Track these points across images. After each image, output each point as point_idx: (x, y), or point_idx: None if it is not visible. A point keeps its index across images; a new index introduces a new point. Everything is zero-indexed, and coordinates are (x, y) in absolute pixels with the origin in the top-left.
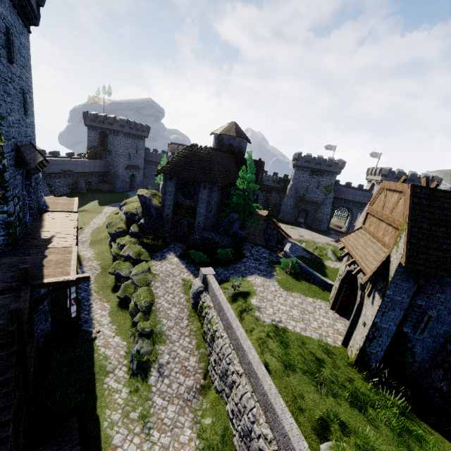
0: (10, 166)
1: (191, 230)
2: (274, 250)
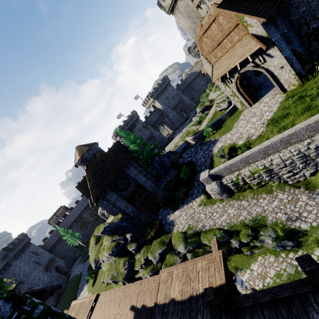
0: None
1: (154, 196)
2: (189, 146)
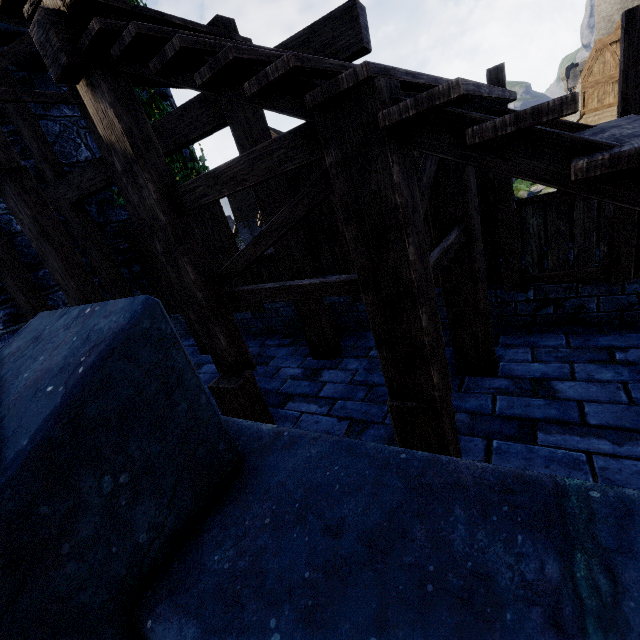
0: None
1: None
2: None
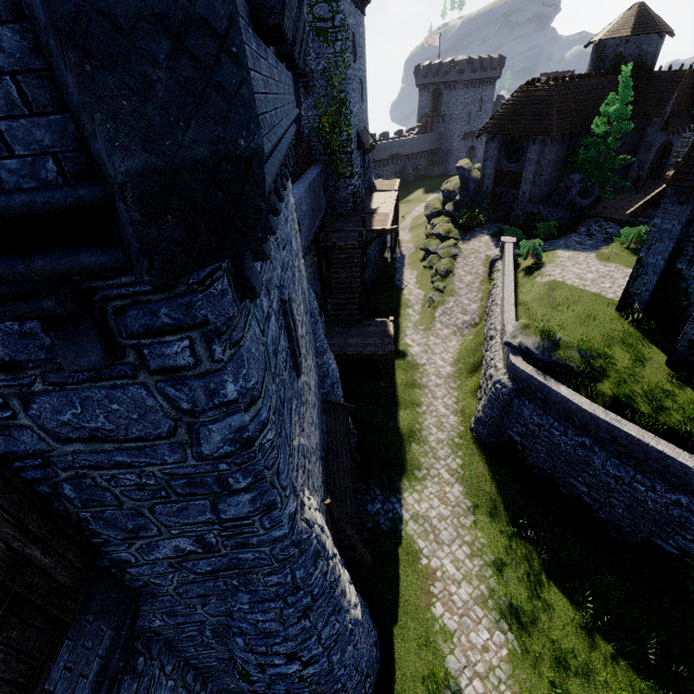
0: (355, 149)
1: (512, 205)
2: (636, 226)
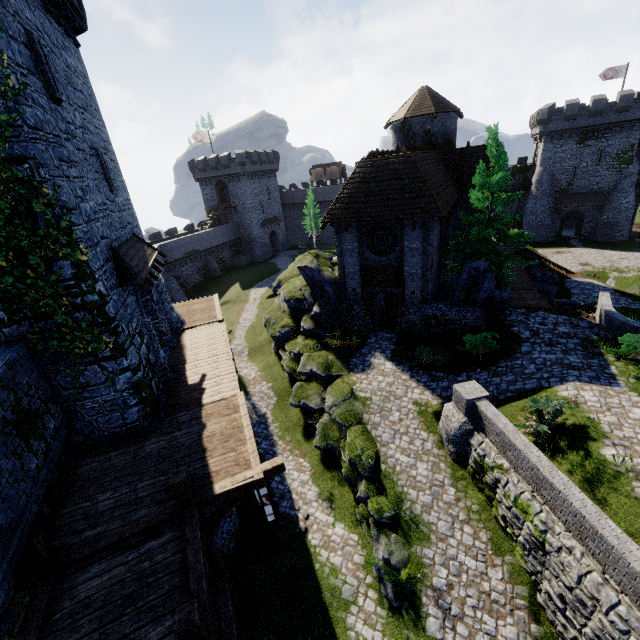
0: (112, 289)
1: (400, 308)
2: (575, 314)
